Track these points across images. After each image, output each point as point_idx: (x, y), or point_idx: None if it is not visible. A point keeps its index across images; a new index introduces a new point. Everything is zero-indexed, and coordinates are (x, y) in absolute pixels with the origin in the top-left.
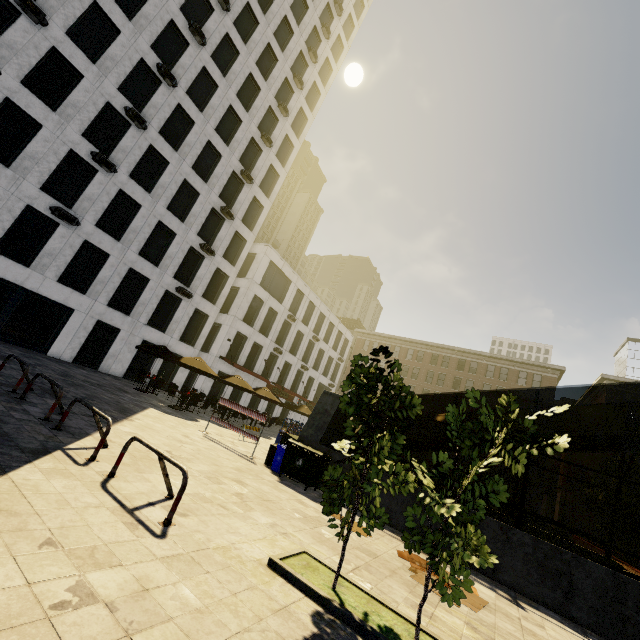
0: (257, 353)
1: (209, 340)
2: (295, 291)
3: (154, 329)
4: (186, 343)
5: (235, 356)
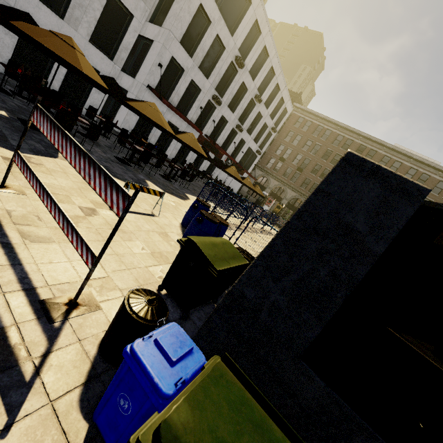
0: (193, 96)
1: (138, 62)
2: (252, 22)
3: (43, 5)
4: (101, 51)
5: (167, 92)
